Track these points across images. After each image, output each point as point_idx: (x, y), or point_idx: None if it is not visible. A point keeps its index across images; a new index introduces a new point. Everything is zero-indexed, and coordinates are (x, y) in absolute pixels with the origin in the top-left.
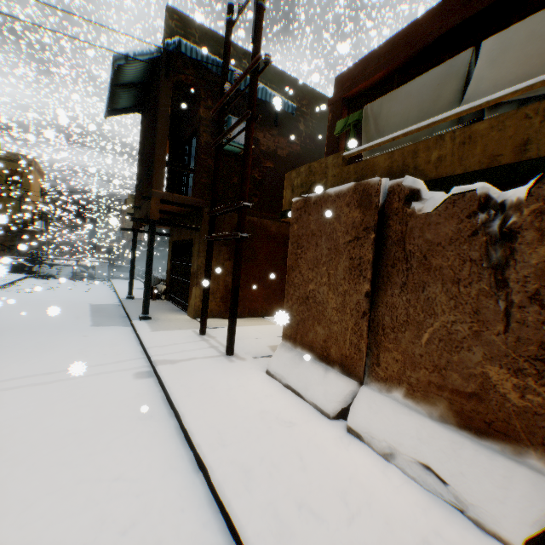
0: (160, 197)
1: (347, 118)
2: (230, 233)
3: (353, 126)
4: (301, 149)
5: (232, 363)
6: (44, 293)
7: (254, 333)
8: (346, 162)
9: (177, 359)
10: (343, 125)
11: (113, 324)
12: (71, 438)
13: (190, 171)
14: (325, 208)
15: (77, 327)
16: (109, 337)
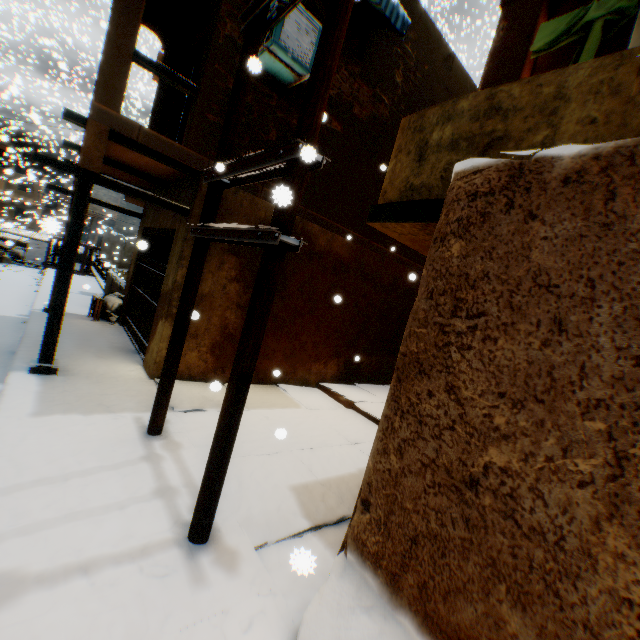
0: (110, 126)
1: (582, 11)
2: (251, 229)
3: (601, 28)
4: (391, 117)
5: (197, 590)
6: None
7: (261, 434)
8: (636, 85)
9: (29, 574)
10: (564, 28)
11: None
12: None
13: (186, 90)
14: (637, 199)
15: None
16: None
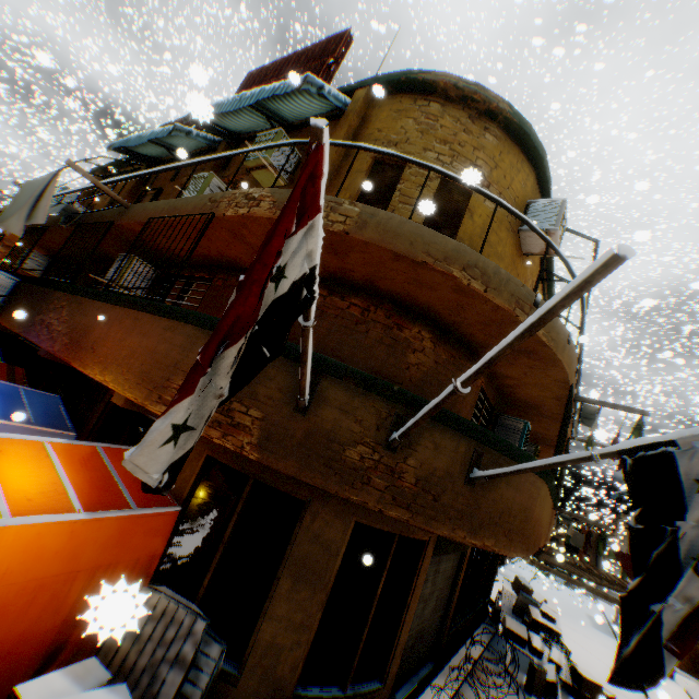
0: None
1: None
2: None
3: None
4: None
5: (667, 677)
6: (556, 591)
7: None
8: None
9: None
10: None
11: (604, 631)
12: (598, 649)
13: None
14: None
15: (586, 622)
16: (603, 635)
